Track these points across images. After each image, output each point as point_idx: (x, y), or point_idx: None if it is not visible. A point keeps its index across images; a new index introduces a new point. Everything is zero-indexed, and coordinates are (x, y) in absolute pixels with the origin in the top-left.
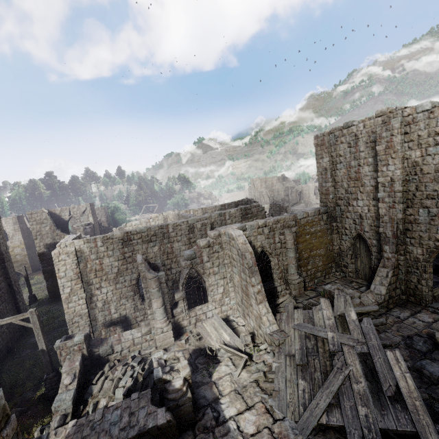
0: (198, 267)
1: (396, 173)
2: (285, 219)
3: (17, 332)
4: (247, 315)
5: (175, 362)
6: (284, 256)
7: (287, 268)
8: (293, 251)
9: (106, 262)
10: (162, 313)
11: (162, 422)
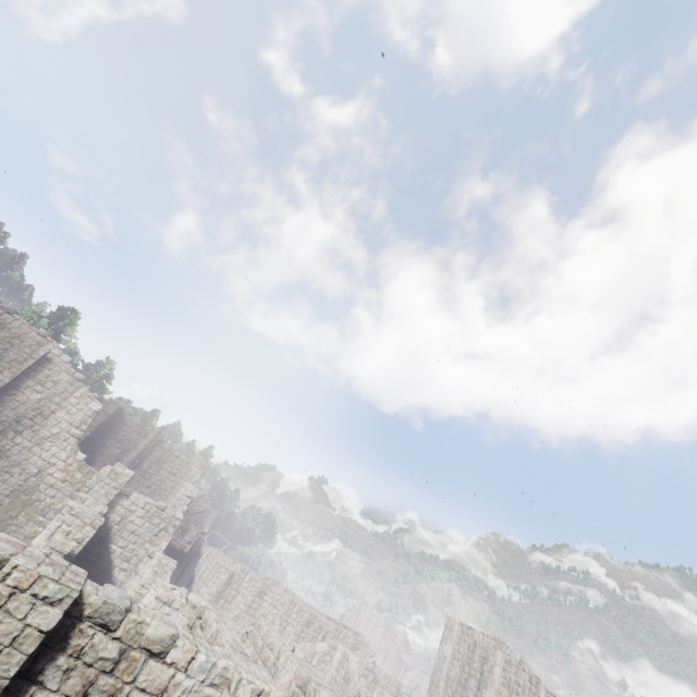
0: None
1: None
2: (390, 679)
3: None
4: None
5: None
6: None
7: None
8: None
9: (238, 598)
10: None
11: None
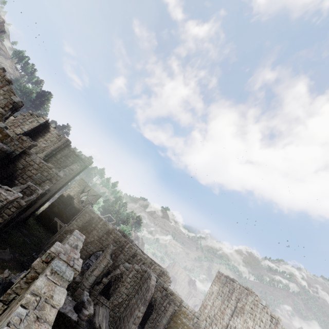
0: (124, 276)
1: (238, 325)
2: (176, 296)
3: (22, 219)
4: (120, 328)
5: (89, 304)
6: (160, 318)
7: (156, 328)
8: (167, 320)
9: (94, 232)
10: (93, 280)
11: (74, 318)
